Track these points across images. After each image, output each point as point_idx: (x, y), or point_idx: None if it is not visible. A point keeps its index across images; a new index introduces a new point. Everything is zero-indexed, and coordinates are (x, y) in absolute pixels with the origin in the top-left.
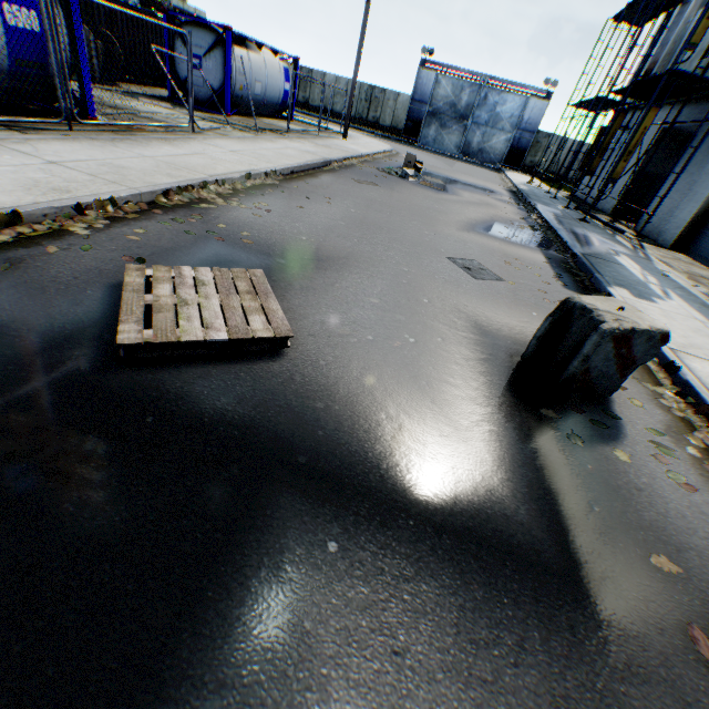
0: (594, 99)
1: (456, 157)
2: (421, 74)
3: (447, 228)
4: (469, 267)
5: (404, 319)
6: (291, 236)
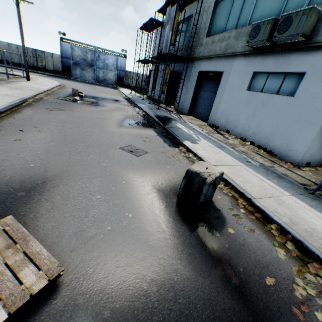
0: (144, 60)
1: (94, 83)
2: (62, 44)
3: (110, 129)
4: (131, 150)
5: (120, 202)
6: (22, 167)
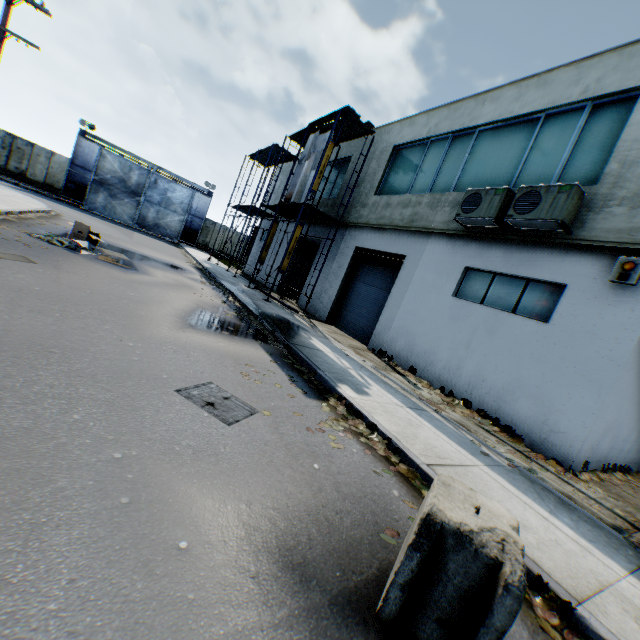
0: (250, 206)
1: (133, 227)
2: (82, 142)
3: (156, 330)
4: (211, 401)
5: None
6: None
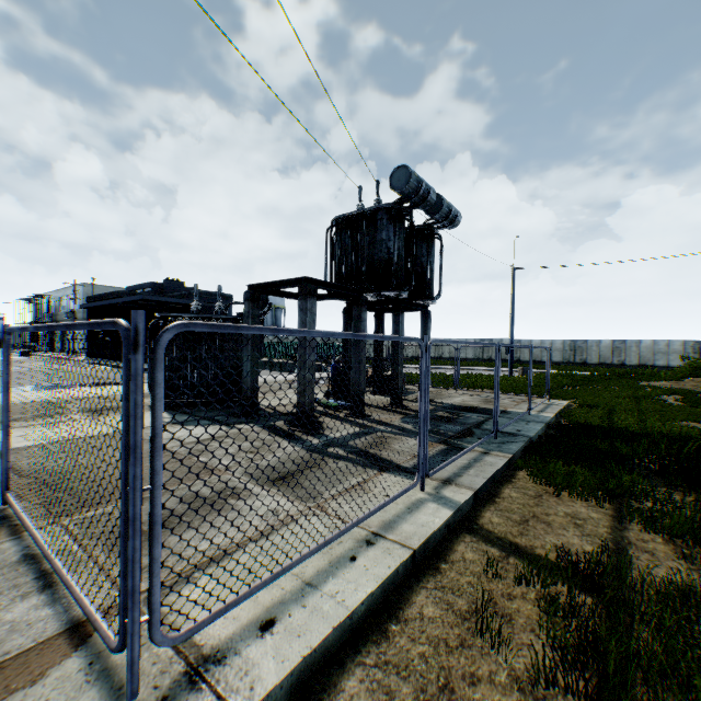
0: (25, 323)
1: None
2: None
3: None
4: None
5: None
6: None
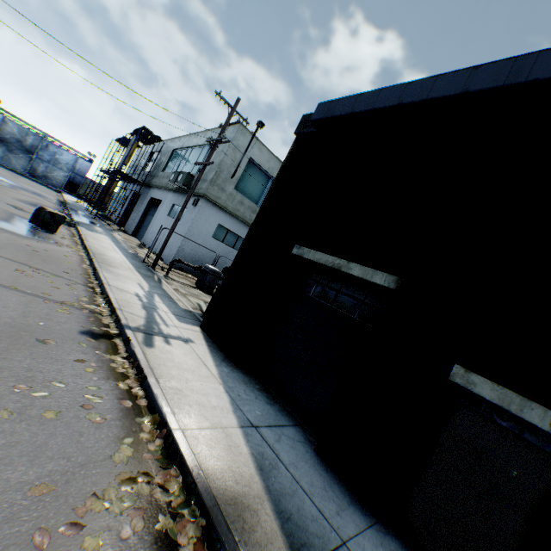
0: (106, 170)
1: (25, 175)
2: None
3: (7, 197)
4: (17, 207)
5: None
6: None
